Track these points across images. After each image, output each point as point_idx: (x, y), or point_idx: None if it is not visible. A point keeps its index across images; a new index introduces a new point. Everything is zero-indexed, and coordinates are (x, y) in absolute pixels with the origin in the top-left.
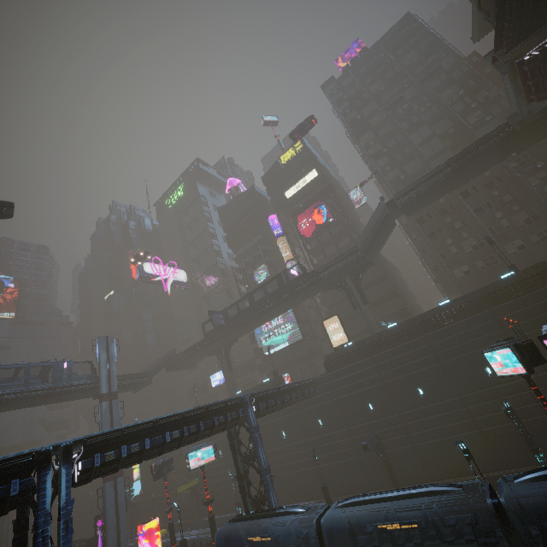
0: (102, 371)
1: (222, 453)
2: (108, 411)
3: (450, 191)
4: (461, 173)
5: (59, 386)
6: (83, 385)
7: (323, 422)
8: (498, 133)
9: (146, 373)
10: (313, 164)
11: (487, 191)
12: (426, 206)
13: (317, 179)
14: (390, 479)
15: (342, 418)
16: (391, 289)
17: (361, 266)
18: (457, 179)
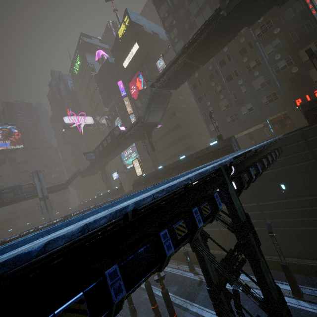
0: (37, 187)
1: None
2: (44, 205)
3: (199, 68)
4: (196, 57)
5: (17, 197)
6: (30, 194)
7: None
8: (214, 18)
9: (64, 184)
10: (136, 37)
11: (240, 57)
12: (185, 81)
13: (140, 51)
14: None
15: None
16: (181, 134)
17: (150, 127)
18: (197, 60)
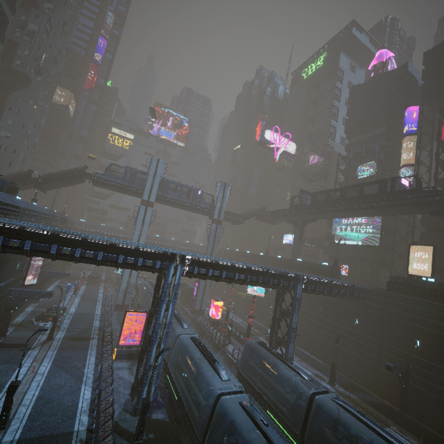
0: (217, 204)
1: (272, 290)
2: (214, 230)
3: None
4: None
5: (194, 204)
6: (205, 208)
7: (359, 322)
8: None
9: (242, 216)
10: None
11: None
12: None
13: None
14: (399, 401)
15: (379, 331)
16: None
17: None
18: None
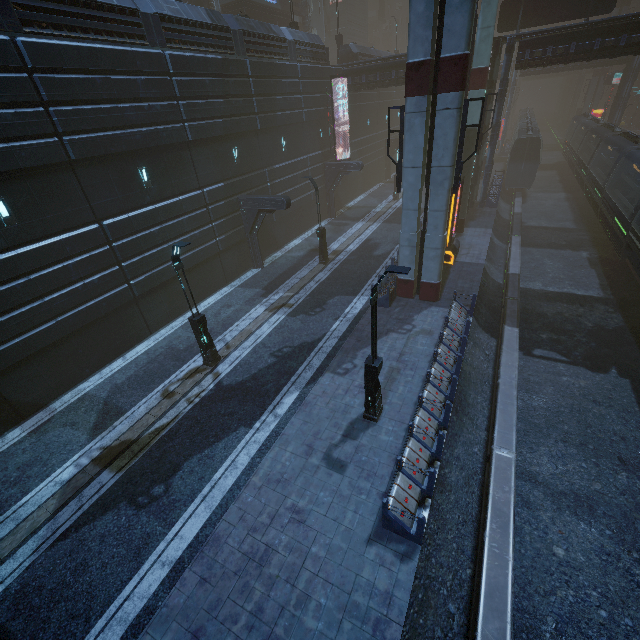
0: None
1: None
2: None
3: None
4: None
5: None
6: None
7: None
8: None
9: None
10: None
11: None
12: None
13: None
14: None
15: None
16: None
17: None
18: None
